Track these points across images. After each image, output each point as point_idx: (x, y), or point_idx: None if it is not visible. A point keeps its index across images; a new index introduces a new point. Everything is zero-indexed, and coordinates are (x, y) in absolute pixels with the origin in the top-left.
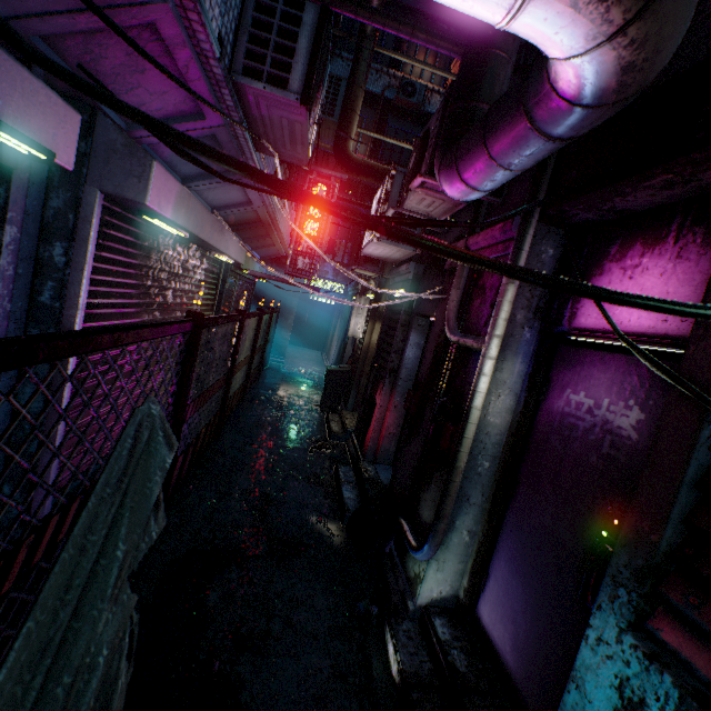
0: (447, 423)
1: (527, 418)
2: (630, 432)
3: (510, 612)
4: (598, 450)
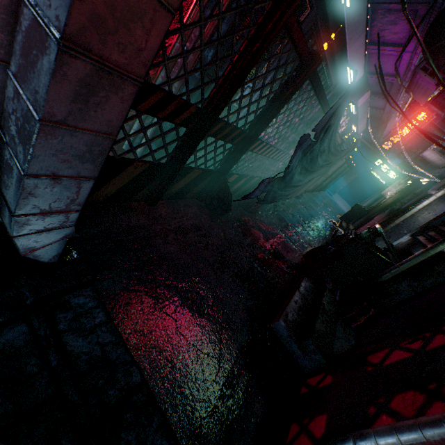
0: (401, 213)
1: None
2: None
3: None
4: None
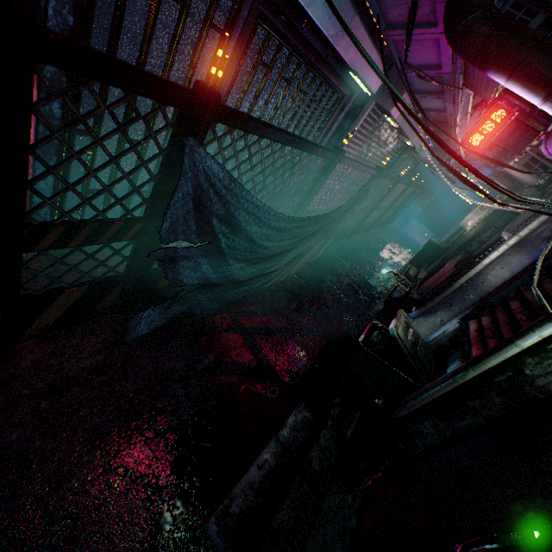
0: (465, 270)
1: None
2: None
3: None
4: None
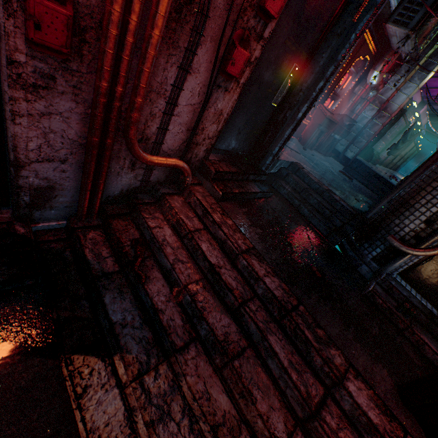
0: None
1: None
2: None
3: None
4: None
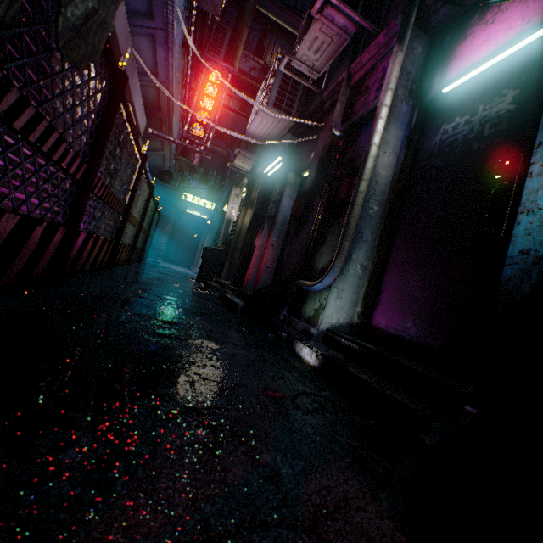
0: (343, 179)
1: (406, 167)
2: (508, 108)
3: (408, 298)
4: (479, 138)
